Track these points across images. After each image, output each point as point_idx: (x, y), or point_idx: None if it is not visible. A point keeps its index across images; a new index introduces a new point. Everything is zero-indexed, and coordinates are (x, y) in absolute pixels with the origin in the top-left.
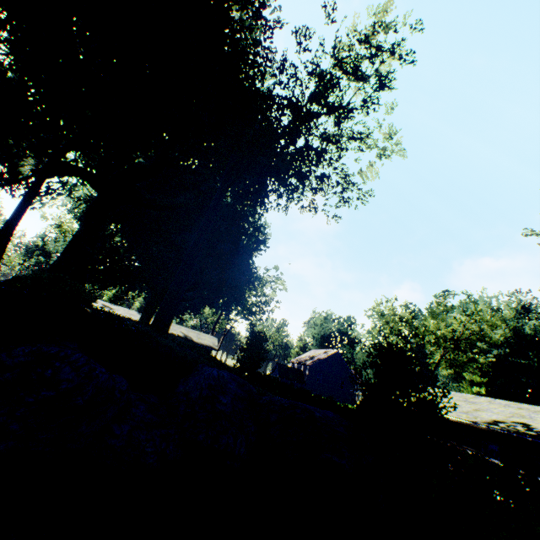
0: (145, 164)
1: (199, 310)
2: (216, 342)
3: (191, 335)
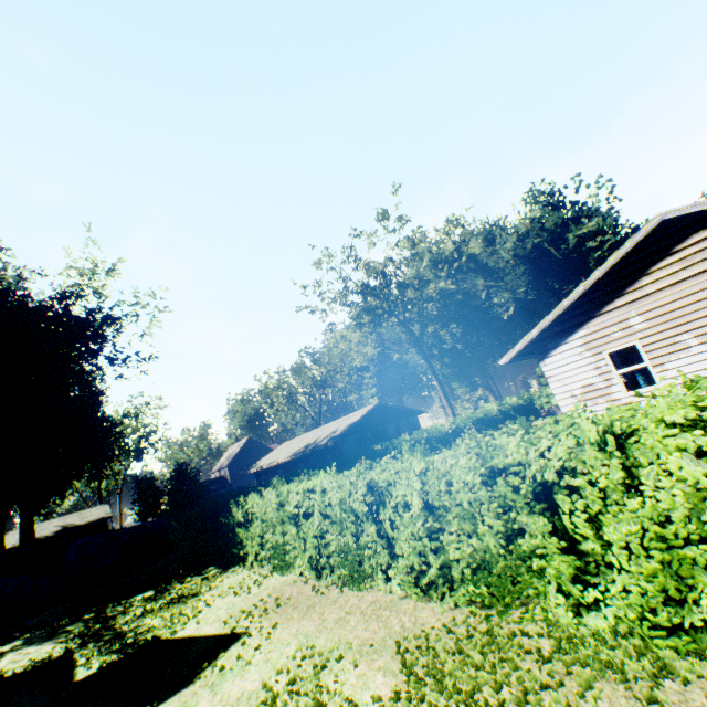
0: None
1: (66, 490)
2: (109, 509)
3: (72, 521)
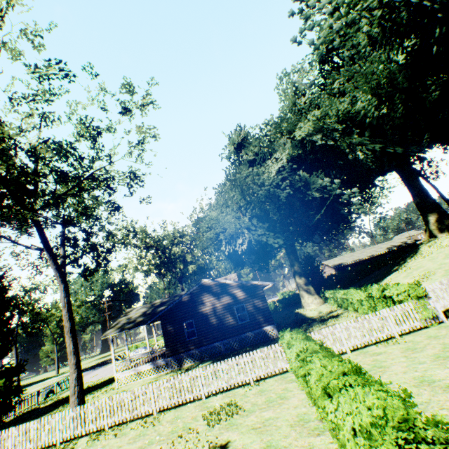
0: None
1: None
2: None
3: None
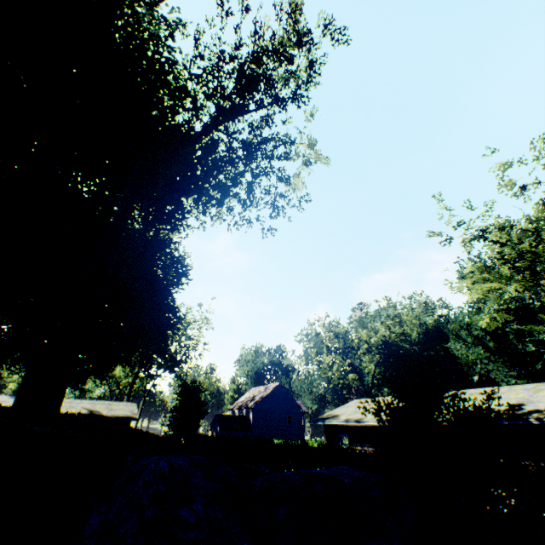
0: (5, 177)
1: (108, 372)
2: (135, 408)
3: (99, 408)
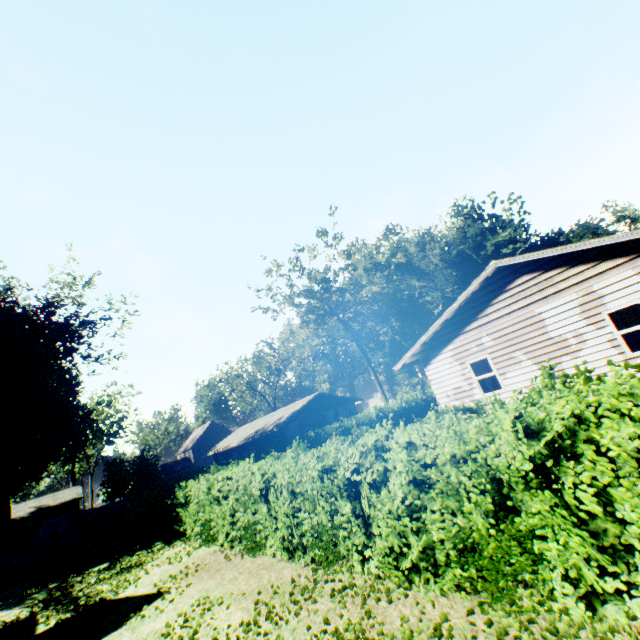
0: None
1: (42, 473)
2: (81, 490)
3: (46, 502)
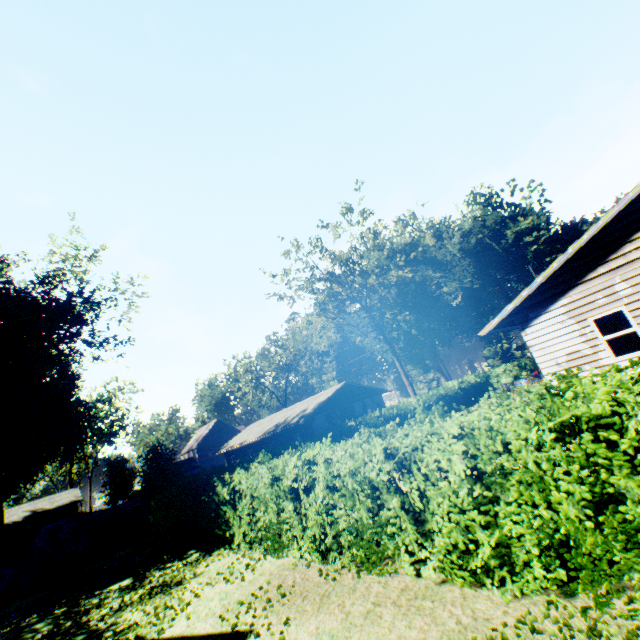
0: None
1: (37, 474)
2: (79, 492)
3: (42, 505)
